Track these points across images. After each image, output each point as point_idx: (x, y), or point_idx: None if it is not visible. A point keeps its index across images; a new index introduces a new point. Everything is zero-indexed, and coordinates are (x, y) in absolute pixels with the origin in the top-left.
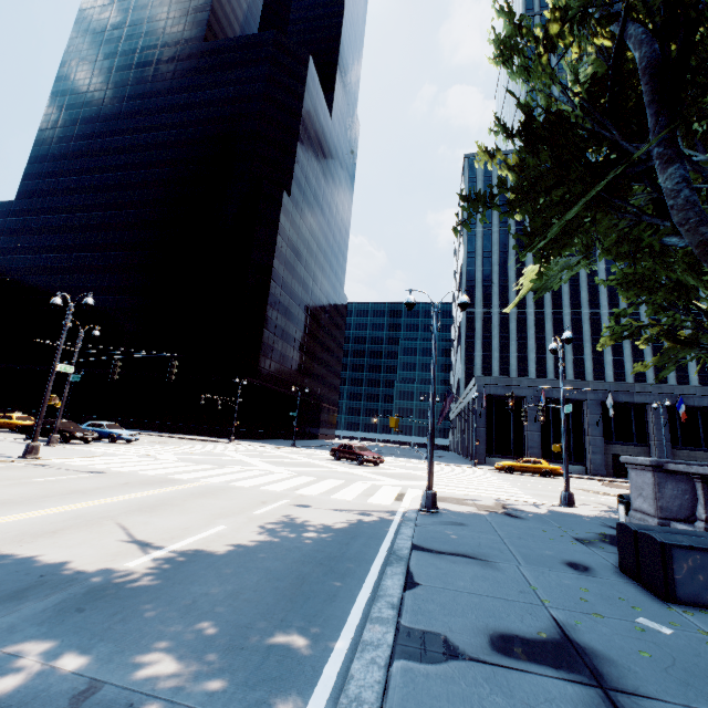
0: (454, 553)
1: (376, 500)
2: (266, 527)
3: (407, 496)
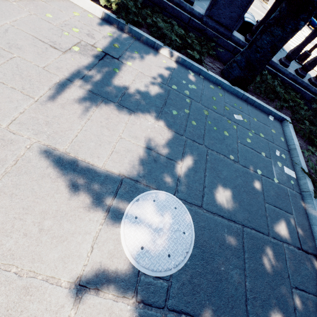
0: None
1: None
2: None
3: None
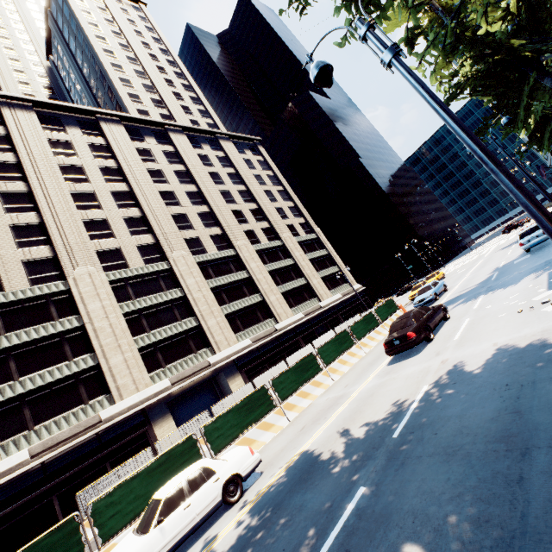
0: None
1: None
2: None
3: None
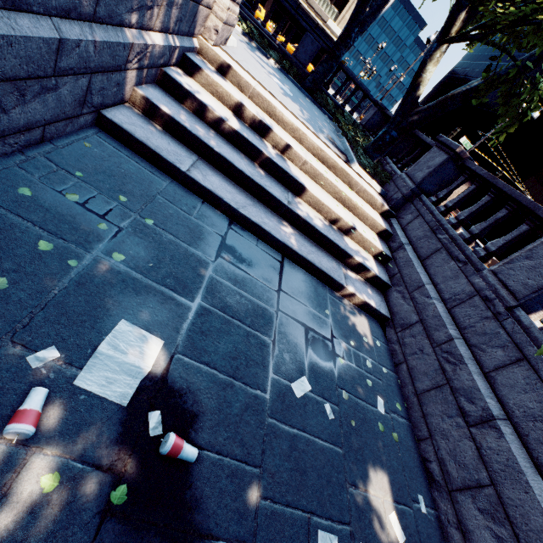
0: None
1: None
2: None
3: None
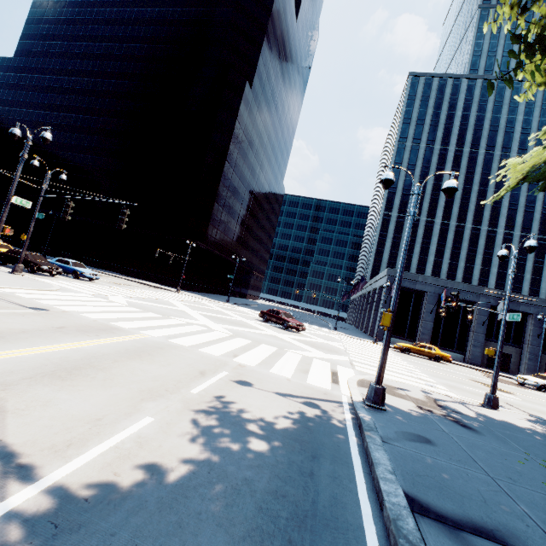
0: (473, 528)
1: (315, 381)
2: (203, 423)
3: (341, 376)
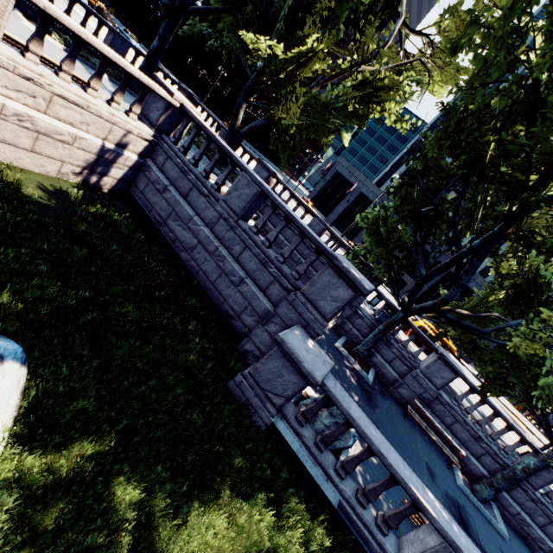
0: None
1: None
2: None
3: None
